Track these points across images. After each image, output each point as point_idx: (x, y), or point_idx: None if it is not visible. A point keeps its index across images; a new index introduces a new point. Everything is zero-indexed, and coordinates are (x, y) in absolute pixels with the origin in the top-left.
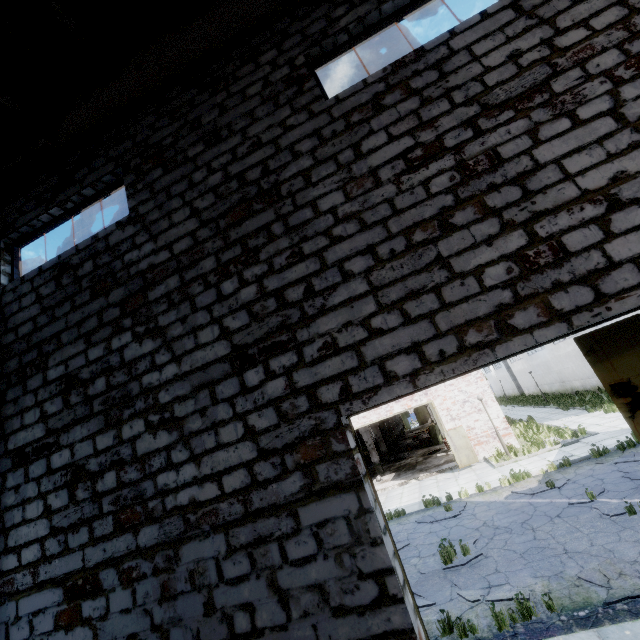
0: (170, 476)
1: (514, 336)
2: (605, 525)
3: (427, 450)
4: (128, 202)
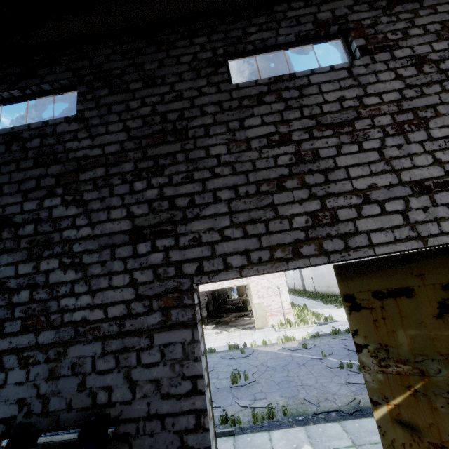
0: (71, 301)
1: (300, 258)
2: (326, 372)
3: (239, 314)
4: (77, 105)
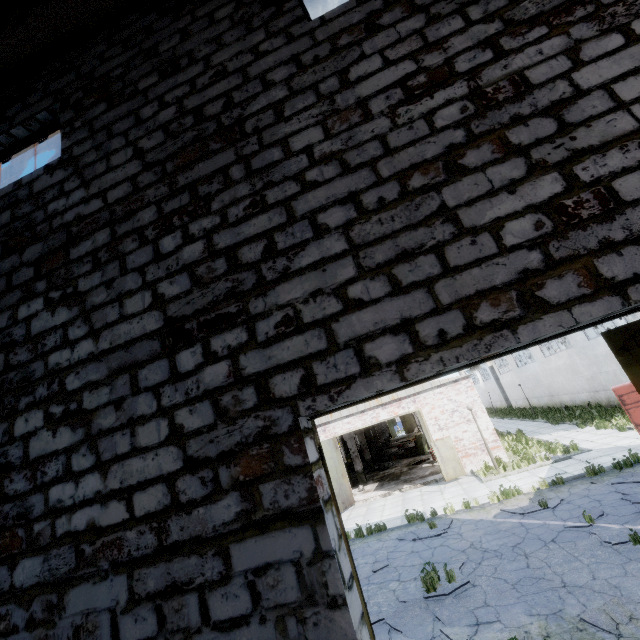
0: (66, 489)
1: (544, 313)
2: (607, 555)
3: (412, 460)
4: (62, 142)
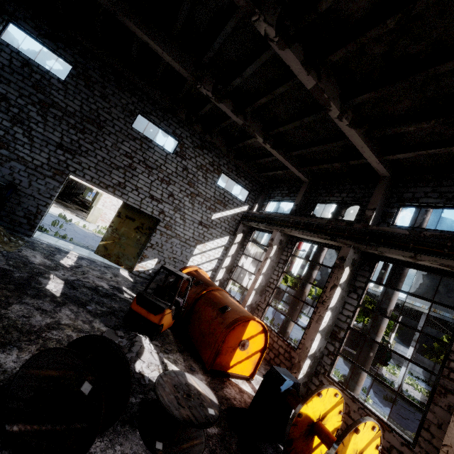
0: (21, 148)
1: (107, 190)
2: None
3: (81, 208)
4: (67, 78)
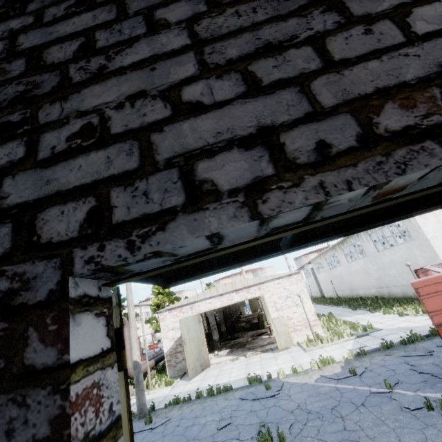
0: None
1: None
2: (408, 420)
3: (255, 332)
4: None
